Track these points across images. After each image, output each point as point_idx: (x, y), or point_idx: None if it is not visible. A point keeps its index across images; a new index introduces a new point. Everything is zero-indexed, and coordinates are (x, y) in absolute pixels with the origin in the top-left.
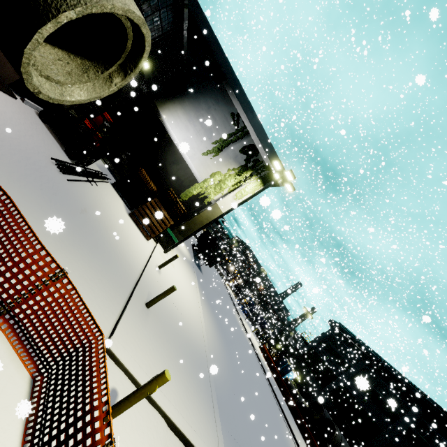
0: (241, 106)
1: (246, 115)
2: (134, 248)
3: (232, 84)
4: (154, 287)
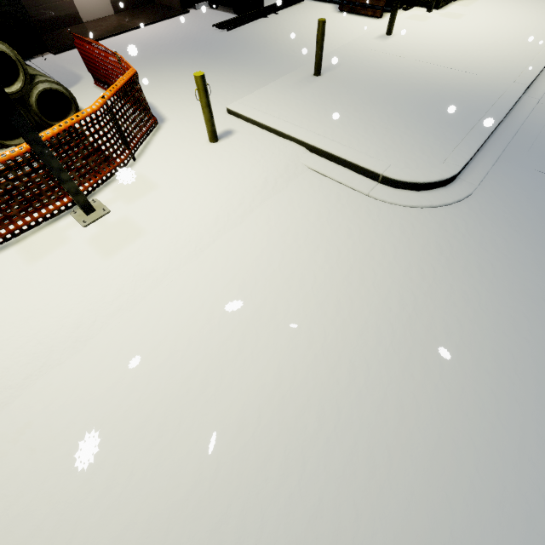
0: None
1: None
2: (332, 38)
3: None
4: (352, 57)
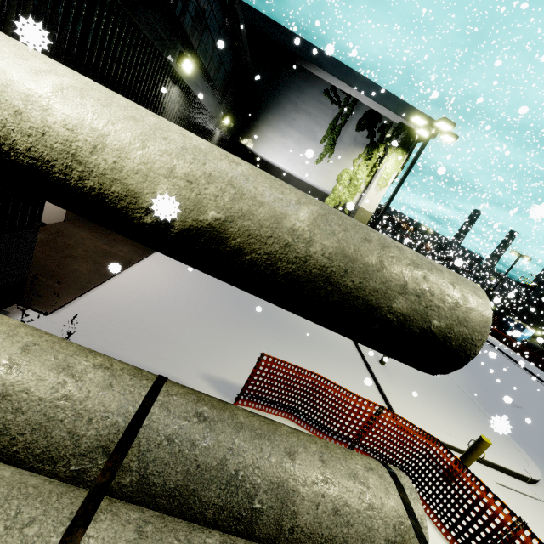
0: (334, 77)
1: (345, 83)
2: None
3: (309, 57)
4: None
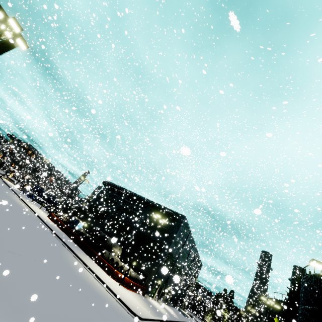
0: None
1: None
2: None
3: None
4: None
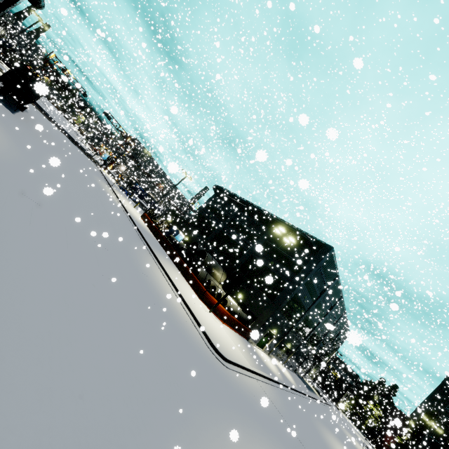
0: None
1: None
2: None
3: None
4: None
